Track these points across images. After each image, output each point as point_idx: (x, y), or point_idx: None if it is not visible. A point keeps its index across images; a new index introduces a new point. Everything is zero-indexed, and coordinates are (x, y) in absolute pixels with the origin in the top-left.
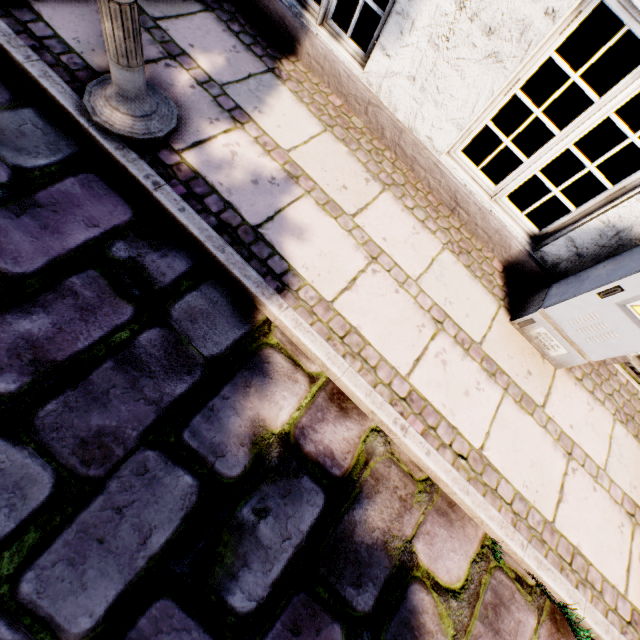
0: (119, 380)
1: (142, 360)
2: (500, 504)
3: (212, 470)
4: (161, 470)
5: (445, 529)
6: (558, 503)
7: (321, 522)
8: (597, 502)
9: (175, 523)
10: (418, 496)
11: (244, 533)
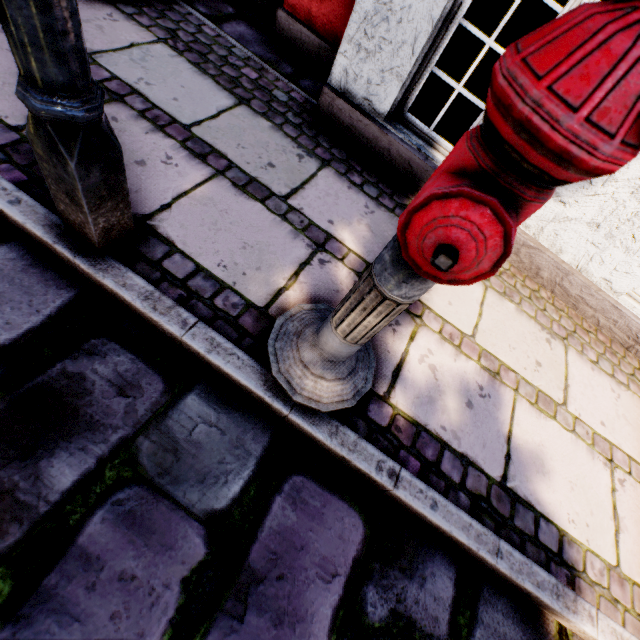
0: None
1: None
2: None
3: None
4: None
5: None
6: None
7: None
8: None
9: None
10: None
11: None
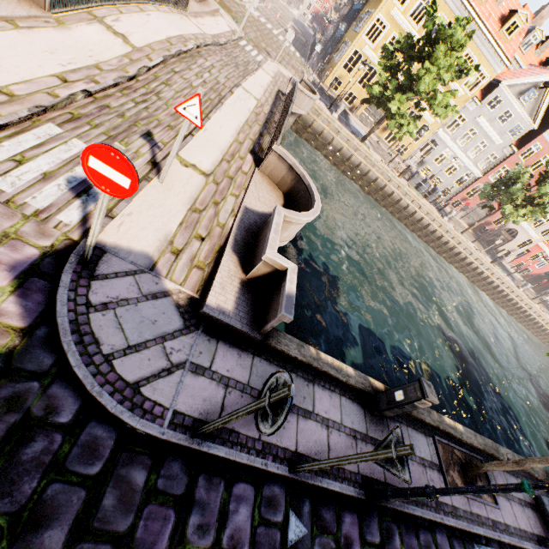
0: None
1: None
2: None
3: None
4: None
5: None
6: None
7: None
8: None
9: None
10: None
11: None
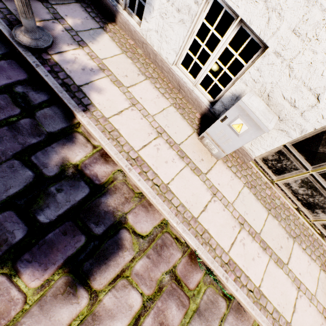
0: (9, 134)
1: (20, 129)
2: (171, 206)
3: (41, 172)
4: (19, 168)
5: (144, 213)
6: (202, 211)
7: (85, 199)
8: (224, 215)
9: (21, 187)
10: (134, 198)
11: (50, 196)
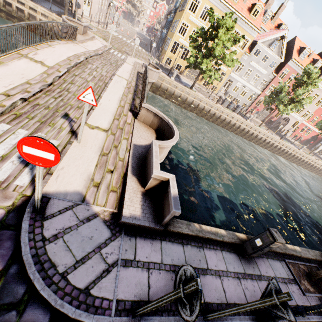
0: None
1: None
2: None
3: None
4: None
5: None
6: None
7: None
8: None
9: None
10: None
11: None
